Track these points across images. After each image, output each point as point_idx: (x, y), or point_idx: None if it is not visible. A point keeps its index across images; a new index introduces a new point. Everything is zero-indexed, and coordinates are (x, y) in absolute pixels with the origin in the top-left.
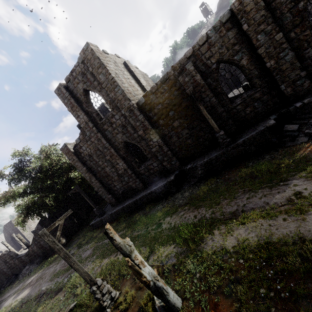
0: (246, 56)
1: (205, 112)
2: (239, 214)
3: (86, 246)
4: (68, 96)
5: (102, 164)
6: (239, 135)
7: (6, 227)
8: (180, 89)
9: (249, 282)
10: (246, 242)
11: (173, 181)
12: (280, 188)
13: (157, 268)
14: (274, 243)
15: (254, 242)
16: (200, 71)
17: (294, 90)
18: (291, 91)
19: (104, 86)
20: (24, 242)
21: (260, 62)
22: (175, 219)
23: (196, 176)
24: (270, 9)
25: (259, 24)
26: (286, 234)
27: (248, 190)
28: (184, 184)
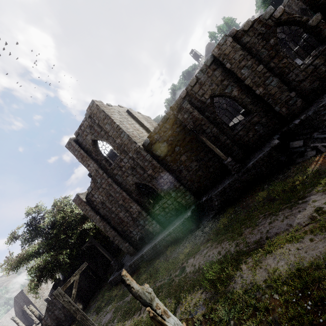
0: (236, 88)
1: (209, 142)
2: (264, 242)
3: (105, 309)
4: (78, 148)
5: (115, 209)
6: (248, 159)
7: (17, 299)
8: (181, 126)
9: (289, 320)
10: (277, 273)
11: (191, 217)
12: (299, 207)
13: (186, 322)
14: (306, 268)
15: (285, 271)
16: (197, 107)
17: (289, 109)
18: (287, 111)
19: (110, 134)
20: (36, 314)
21: (250, 91)
22: (199, 259)
23: (214, 208)
24: (246, 49)
25: (240, 62)
26: (316, 255)
27: (269, 214)
28: (203, 218)
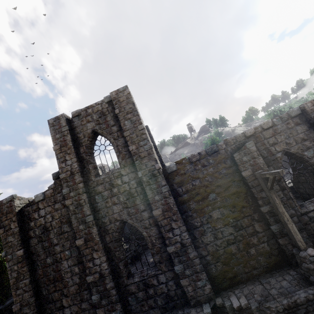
0: None
1: (283, 209)
2: None
3: None
4: (65, 131)
5: (60, 250)
6: None
7: None
8: (230, 168)
9: None
10: None
11: None
12: None
13: None
14: None
15: None
16: (261, 155)
17: None
18: None
19: (126, 133)
20: None
21: None
22: None
23: None
24: None
25: None
26: None
27: None
28: None
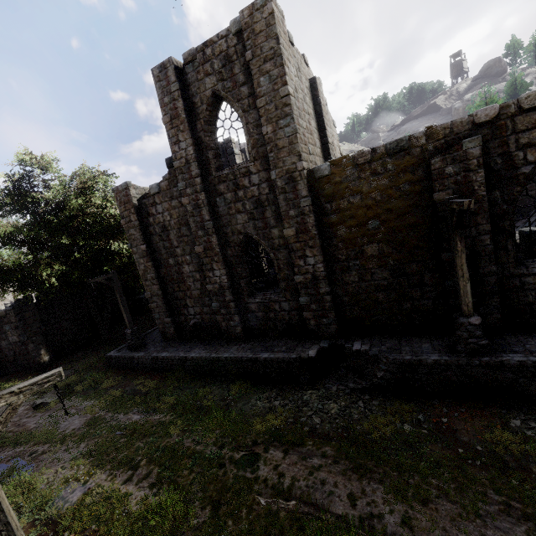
0: None
1: (464, 260)
2: None
3: (78, 401)
4: (175, 92)
5: (181, 254)
6: (501, 337)
7: None
8: (419, 184)
9: None
10: None
11: (311, 359)
12: None
13: None
14: None
15: None
16: (488, 166)
17: None
18: None
19: (260, 103)
20: None
21: None
22: (296, 468)
23: (366, 376)
24: None
25: None
26: None
27: (525, 517)
28: (330, 375)
